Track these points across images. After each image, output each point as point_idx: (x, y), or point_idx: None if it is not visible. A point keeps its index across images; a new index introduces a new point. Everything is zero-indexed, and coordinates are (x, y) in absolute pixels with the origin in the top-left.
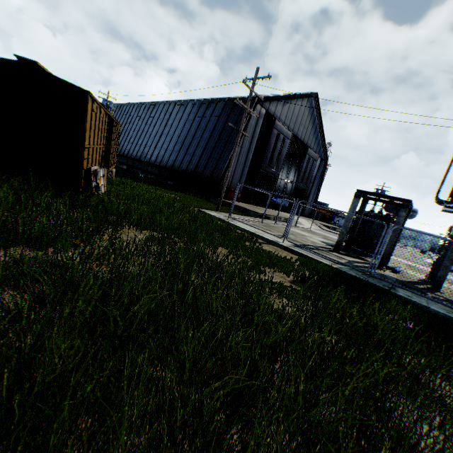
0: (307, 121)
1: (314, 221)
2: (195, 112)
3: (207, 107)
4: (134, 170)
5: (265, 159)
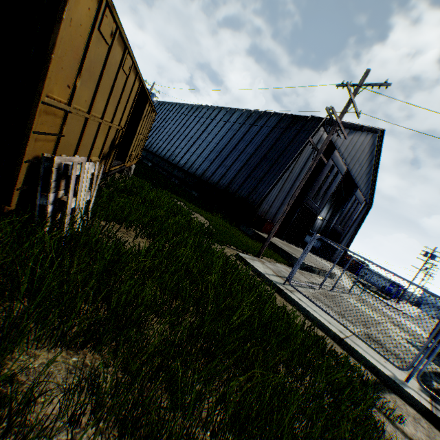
0: (364, 158)
1: (347, 274)
2: (241, 122)
3: (257, 119)
4: (159, 170)
5: (311, 191)
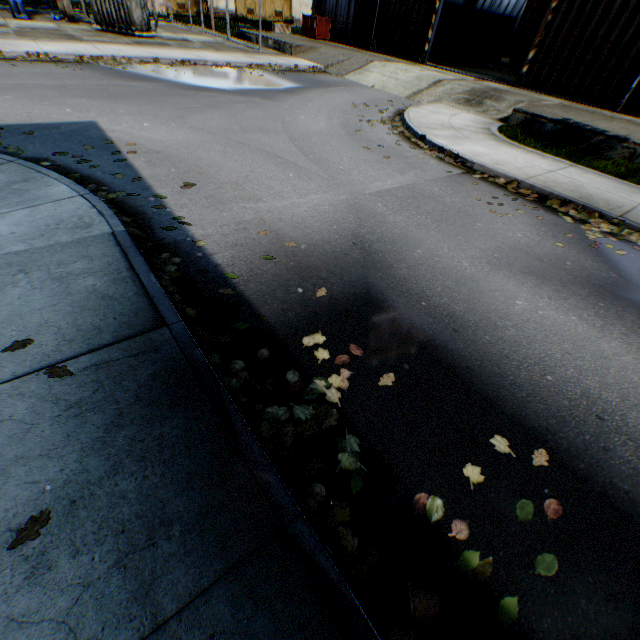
0: None
1: (505, 97)
2: None
3: None
4: None
5: None
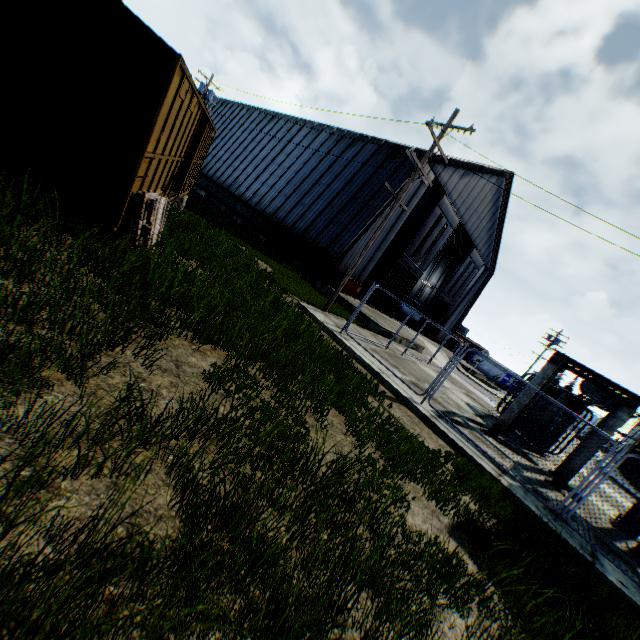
0: (485, 209)
1: (449, 355)
2: (329, 145)
3: (351, 144)
4: (216, 203)
5: (411, 247)
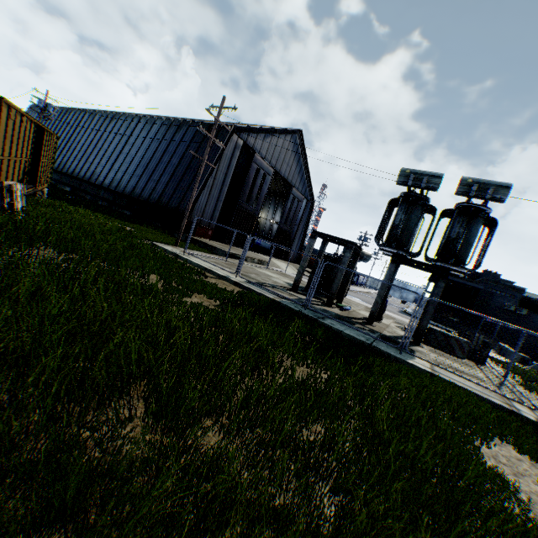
0: (291, 158)
1: (297, 267)
2: (163, 132)
3: (178, 128)
4: (81, 194)
5: (243, 195)
